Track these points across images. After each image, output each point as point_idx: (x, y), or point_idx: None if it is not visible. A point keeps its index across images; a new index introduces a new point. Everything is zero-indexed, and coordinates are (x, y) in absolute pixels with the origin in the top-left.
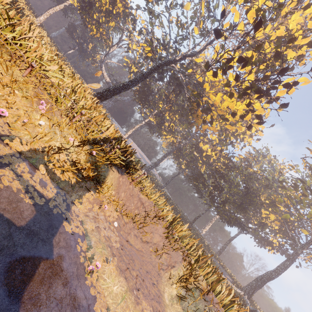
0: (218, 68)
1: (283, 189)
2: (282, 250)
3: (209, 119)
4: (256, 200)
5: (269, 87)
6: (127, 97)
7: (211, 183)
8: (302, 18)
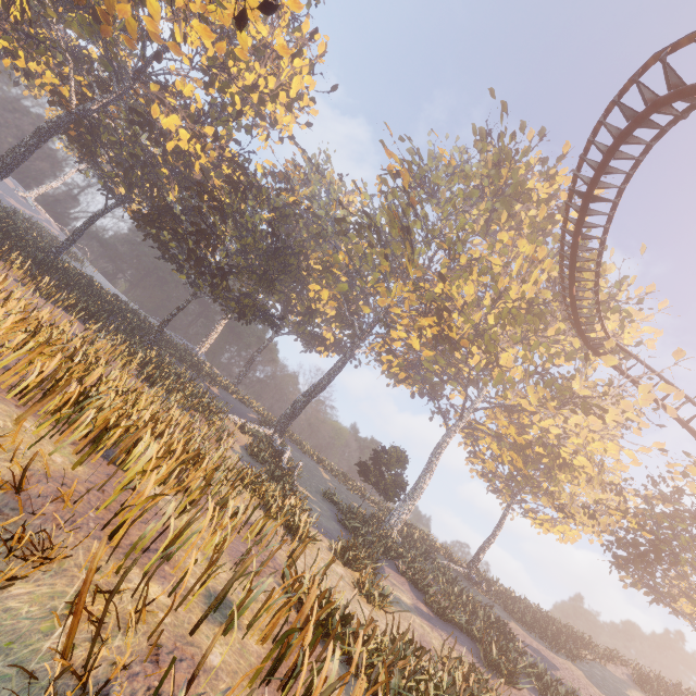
0: None
1: (344, 237)
2: (340, 349)
3: None
4: (295, 263)
5: None
6: None
7: (190, 225)
8: None
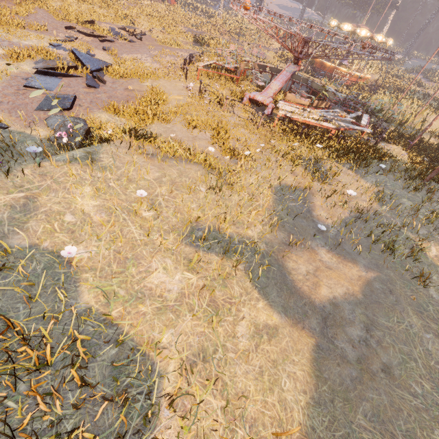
0: None
1: None
2: None
3: None
4: None
5: None
6: None
7: None
8: None
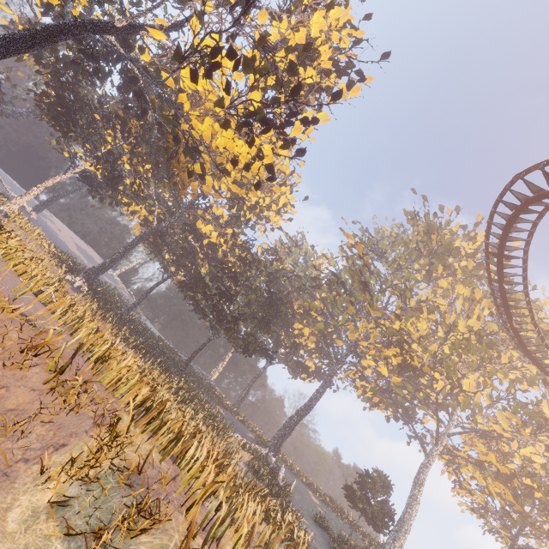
0: (196, 61)
1: (318, 289)
2: (320, 376)
3: (201, 171)
4: (284, 309)
5: (284, 120)
6: (22, 109)
7: (216, 289)
8: (326, 22)
